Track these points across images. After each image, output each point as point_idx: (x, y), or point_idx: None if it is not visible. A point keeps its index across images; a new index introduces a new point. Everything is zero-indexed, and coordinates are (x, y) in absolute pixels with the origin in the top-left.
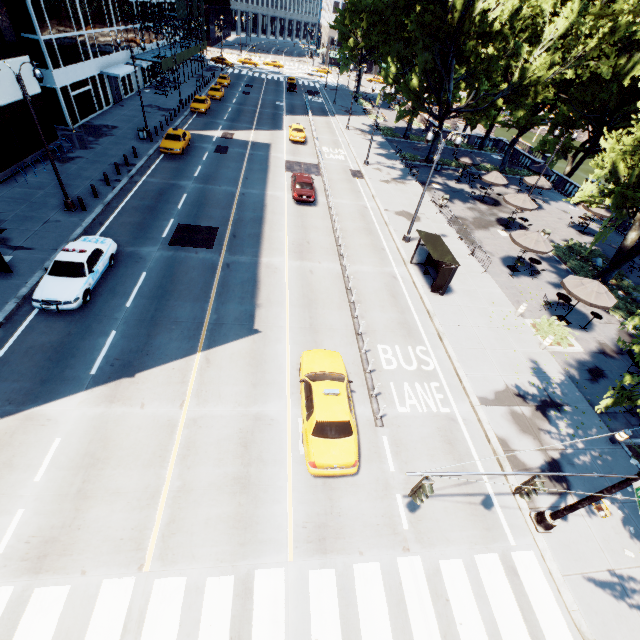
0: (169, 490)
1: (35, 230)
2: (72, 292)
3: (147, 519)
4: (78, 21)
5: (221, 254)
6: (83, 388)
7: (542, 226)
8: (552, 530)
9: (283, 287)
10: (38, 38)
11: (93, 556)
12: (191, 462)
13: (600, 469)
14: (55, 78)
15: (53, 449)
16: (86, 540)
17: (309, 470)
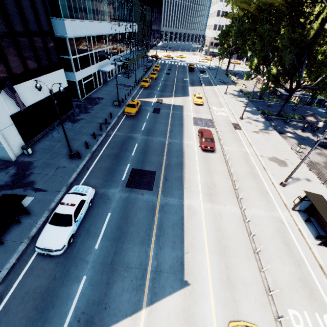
0: None
1: (50, 174)
2: (61, 241)
3: None
4: (90, 46)
5: (158, 196)
6: None
7: None
8: None
9: (202, 231)
10: (70, 58)
11: None
12: None
13: None
14: (76, 76)
15: None
16: None
17: None
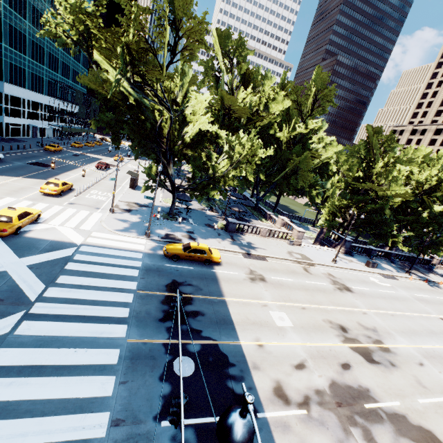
0: None
1: None
2: None
3: None
4: (24, 106)
5: (49, 169)
6: None
7: None
8: (113, 213)
9: (68, 177)
10: (3, 105)
11: None
12: (0, 186)
13: (146, 213)
14: (4, 119)
15: None
16: None
17: (39, 190)
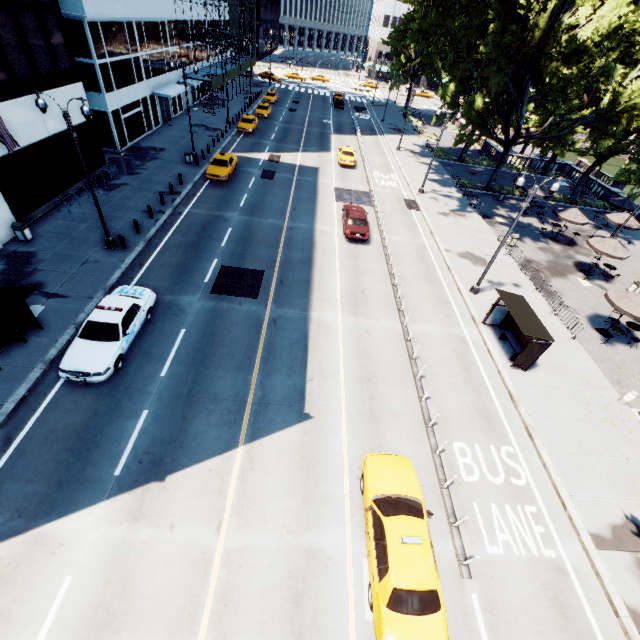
0: None
1: (72, 273)
2: (103, 361)
3: None
4: (134, 43)
5: (267, 306)
6: (105, 495)
7: (629, 273)
8: None
9: (337, 353)
10: (93, 62)
11: None
12: (227, 626)
13: None
14: (107, 102)
15: (61, 593)
16: None
17: None
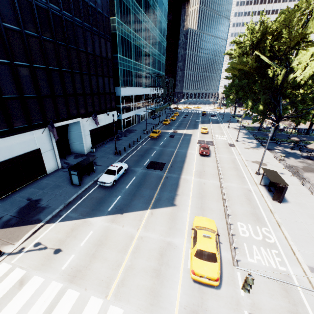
0: (125, 265)
1: (104, 160)
2: (110, 180)
3: (114, 275)
4: (132, 101)
5: (165, 173)
6: (104, 214)
7: None
8: None
9: (190, 188)
10: (120, 106)
11: (91, 283)
12: (136, 255)
13: None
14: (122, 116)
15: (89, 235)
16: (90, 275)
17: (191, 275)
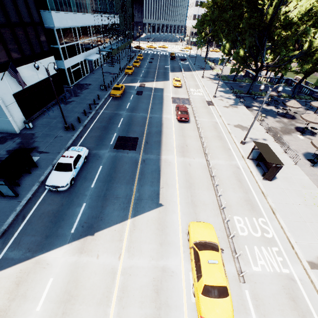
0: None
1: (50, 142)
2: (65, 180)
3: None
4: (76, 37)
5: (140, 154)
6: (67, 242)
7: None
8: None
9: (174, 175)
10: (58, 47)
11: None
12: (125, 303)
13: None
14: (65, 64)
15: (48, 286)
16: None
17: None
